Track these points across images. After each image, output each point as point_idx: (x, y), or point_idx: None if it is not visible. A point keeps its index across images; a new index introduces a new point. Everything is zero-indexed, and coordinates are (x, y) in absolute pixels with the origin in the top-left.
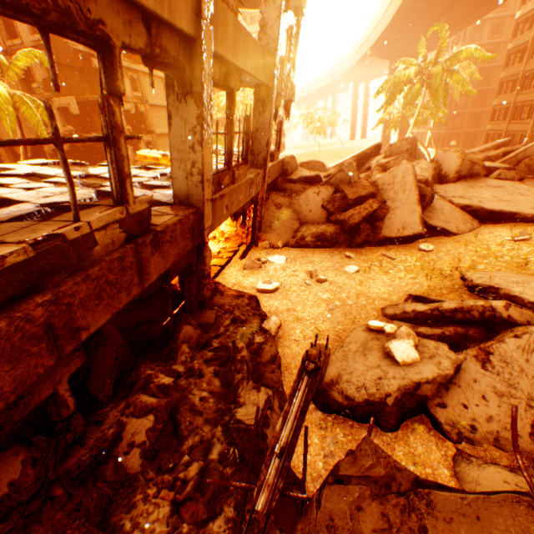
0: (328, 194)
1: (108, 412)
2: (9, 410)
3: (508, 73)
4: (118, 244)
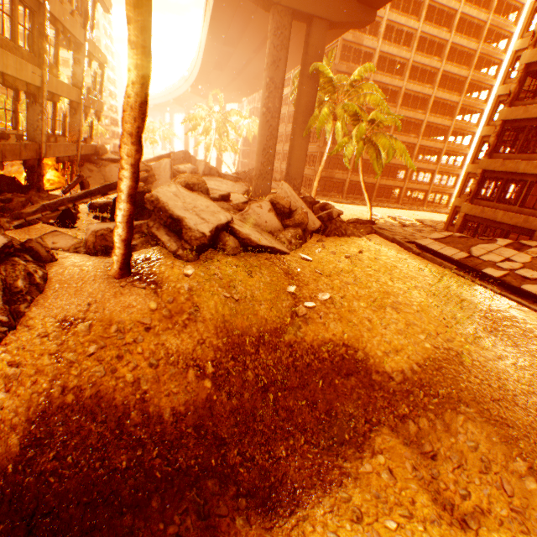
0: None
1: (8, 194)
2: None
3: None
4: (15, 141)
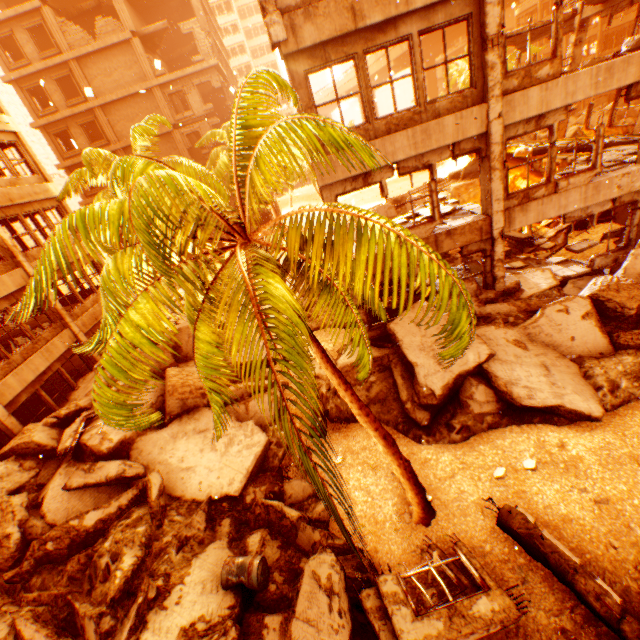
0: None
1: None
2: None
3: (523, 60)
4: None
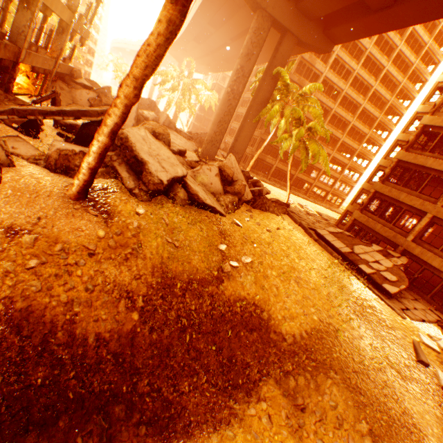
0: (94, 97)
1: None
2: None
3: None
4: None
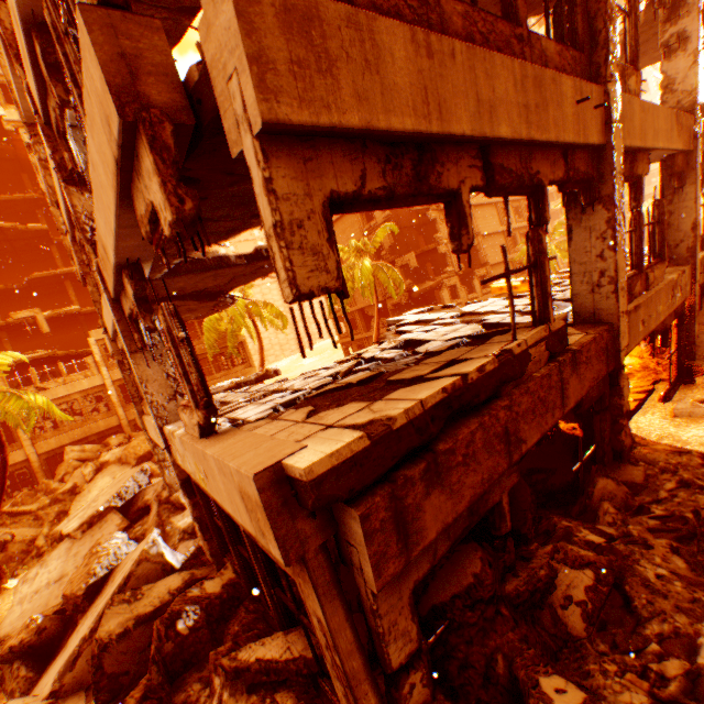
0: None
1: (533, 550)
2: (476, 500)
3: None
4: (541, 362)
